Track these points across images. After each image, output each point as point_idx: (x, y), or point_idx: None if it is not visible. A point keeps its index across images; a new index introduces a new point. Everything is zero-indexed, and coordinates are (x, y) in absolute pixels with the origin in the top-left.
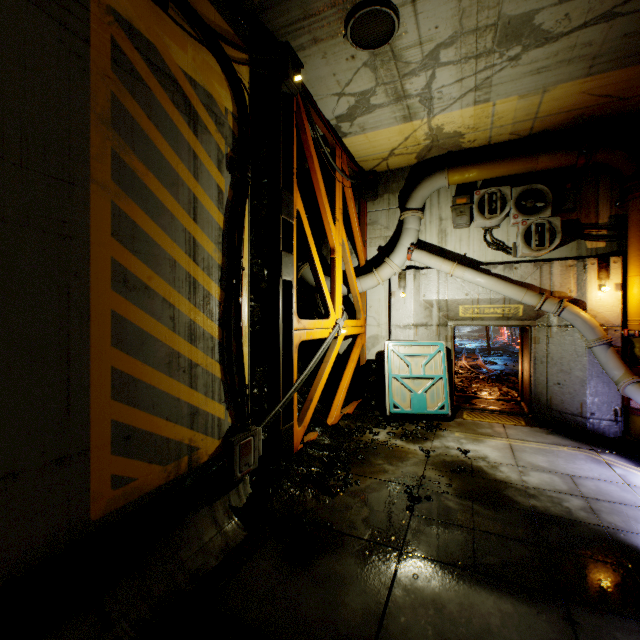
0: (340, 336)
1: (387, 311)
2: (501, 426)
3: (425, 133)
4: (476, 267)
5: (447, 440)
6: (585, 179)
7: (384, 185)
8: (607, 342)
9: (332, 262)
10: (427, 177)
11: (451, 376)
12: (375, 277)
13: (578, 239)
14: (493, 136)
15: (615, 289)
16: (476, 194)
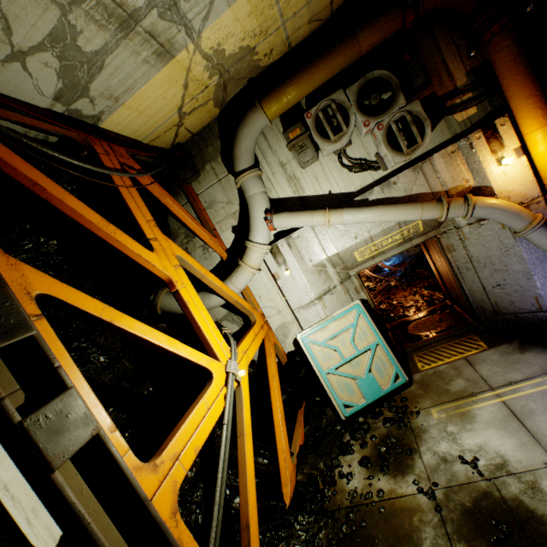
0: (242, 377)
1: (280, 293)
2: (466, 364)
3: (204, 67)
4: (350, 202)
5: (434, 439)
6: (419, 41)
7: (199, 155)
8: (541, 223)
9: (178, 298)
10: (240, 123)
11: (381, 325)
12: (246, 269)
13: (444, 116)
14: (290, 34)
15: (516, 156)
16: (308, 117)
